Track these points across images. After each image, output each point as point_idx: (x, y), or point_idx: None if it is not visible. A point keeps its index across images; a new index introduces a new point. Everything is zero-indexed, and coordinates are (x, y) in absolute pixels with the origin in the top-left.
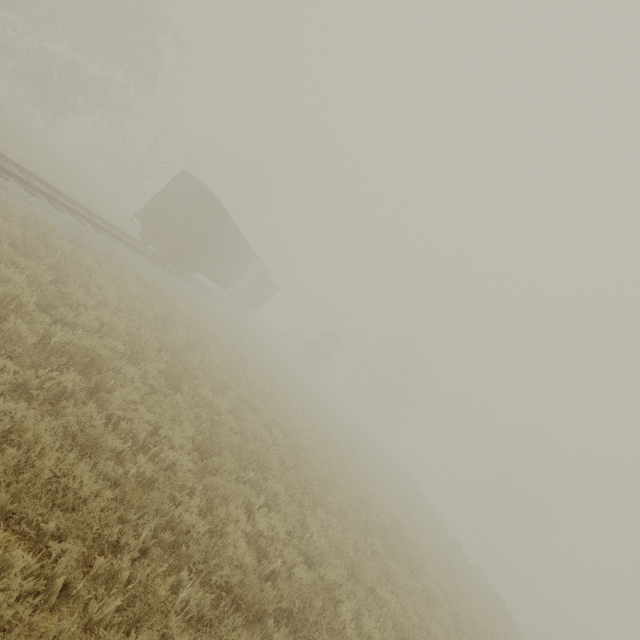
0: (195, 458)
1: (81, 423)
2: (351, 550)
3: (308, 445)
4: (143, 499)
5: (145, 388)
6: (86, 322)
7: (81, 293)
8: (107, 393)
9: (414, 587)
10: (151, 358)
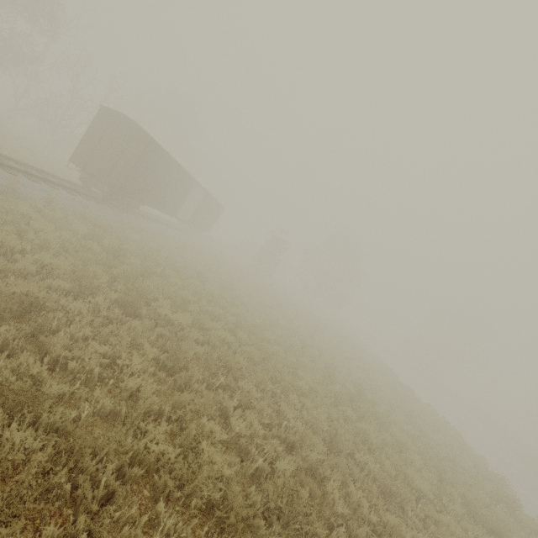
0: (162, 377)
1: (18, 374)
2: (326, 423)
3: (272, 338)
4: (98, 442)
5: (97, 321)
6: (20, 267)
7: (12, 240)
8: (54, 334)
9: (384, 438)
10: (102, 290)
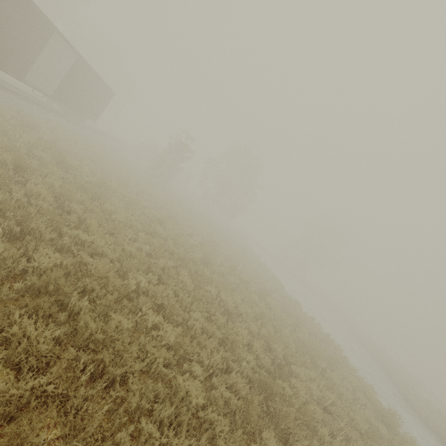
0: None
1: None
2: None
3: (144, 284)
4: None
5: None
6: None
7: None
8: None
9: None
10: None
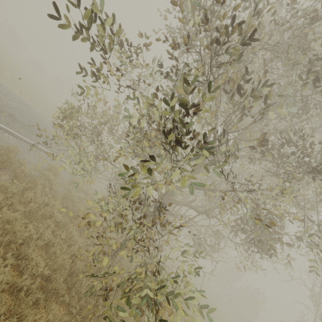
0: None
1: None
2: None
3: None
4: None
5: None
6: None
7: None
8: None
9: None
10: None
